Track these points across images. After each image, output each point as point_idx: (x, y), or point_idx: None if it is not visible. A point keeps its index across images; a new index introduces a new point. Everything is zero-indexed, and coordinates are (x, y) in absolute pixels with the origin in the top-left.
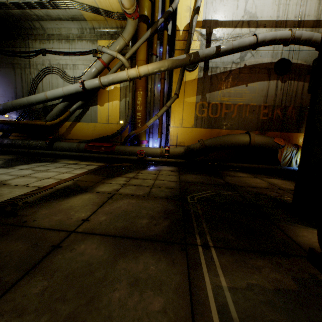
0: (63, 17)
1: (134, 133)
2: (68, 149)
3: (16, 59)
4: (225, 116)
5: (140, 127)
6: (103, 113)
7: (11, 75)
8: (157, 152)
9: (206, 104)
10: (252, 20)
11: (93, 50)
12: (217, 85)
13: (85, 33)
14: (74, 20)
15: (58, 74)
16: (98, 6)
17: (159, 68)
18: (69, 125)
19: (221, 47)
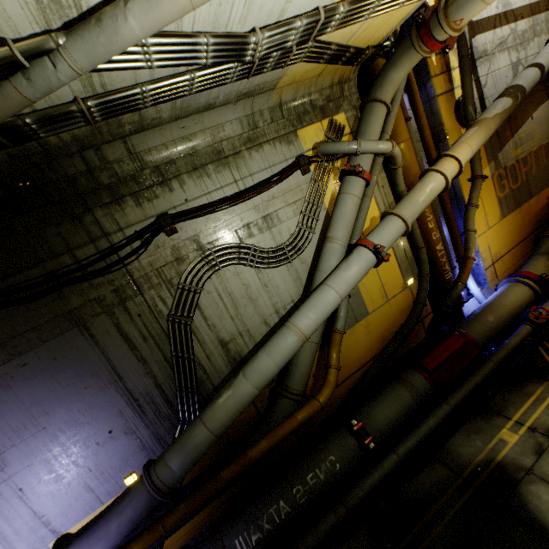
0: (222, 98)
1: (464, 286)
2: (403, 417)
3: (72, 293)
4: (527, 178)
5: (448, 270)
6: (371, 288)
7: (79, 353)
8: (528, 293)
9: (503, 172)
10: (507, 10)
11: (301, 158)
12: (504, 134)
13: (259, 124)
14: (243, 98)
15: (238, 261)
16: (348, 40)
17: (484, 141)
18: (315, 363)
19: (544, 65)
